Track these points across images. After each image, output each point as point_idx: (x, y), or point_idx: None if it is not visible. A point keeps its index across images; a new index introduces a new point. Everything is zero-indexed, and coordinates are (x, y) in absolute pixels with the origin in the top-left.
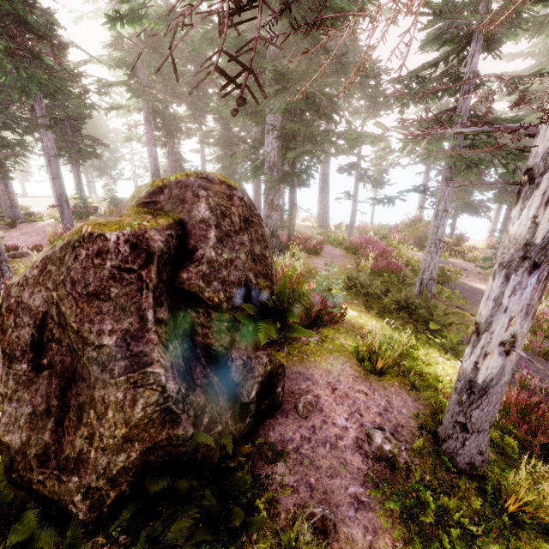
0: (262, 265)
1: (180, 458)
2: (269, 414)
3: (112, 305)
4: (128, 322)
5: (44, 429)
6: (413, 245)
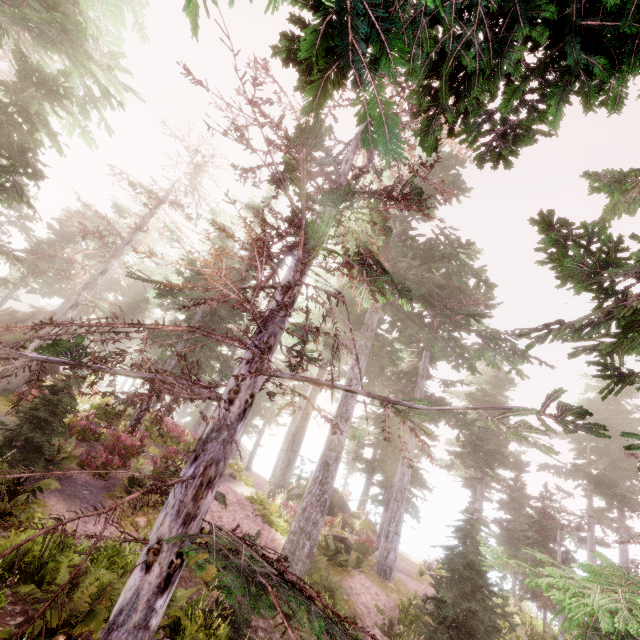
0: None
1: None
2: None
3: None
4: None
5: None
6: None
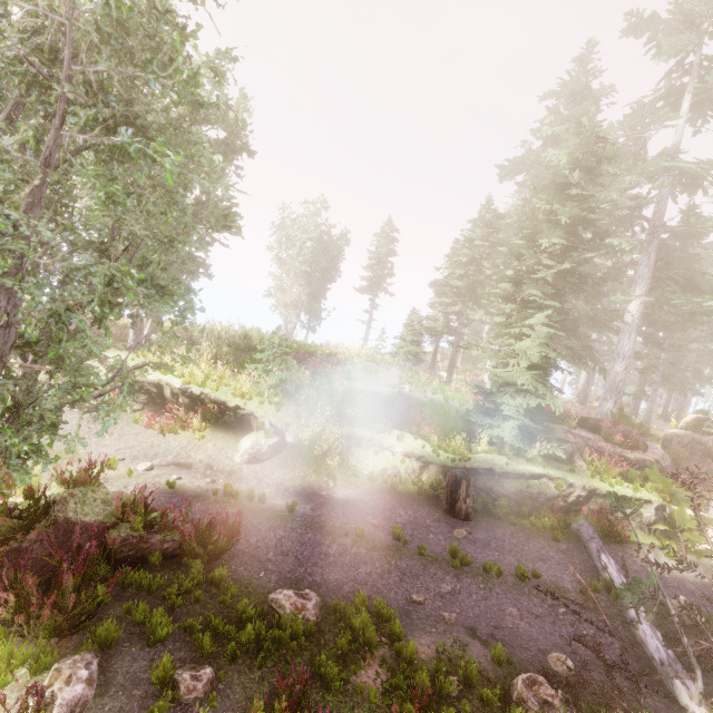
0: None
1: None
2: None
3: None
4: None
5: None
6: None
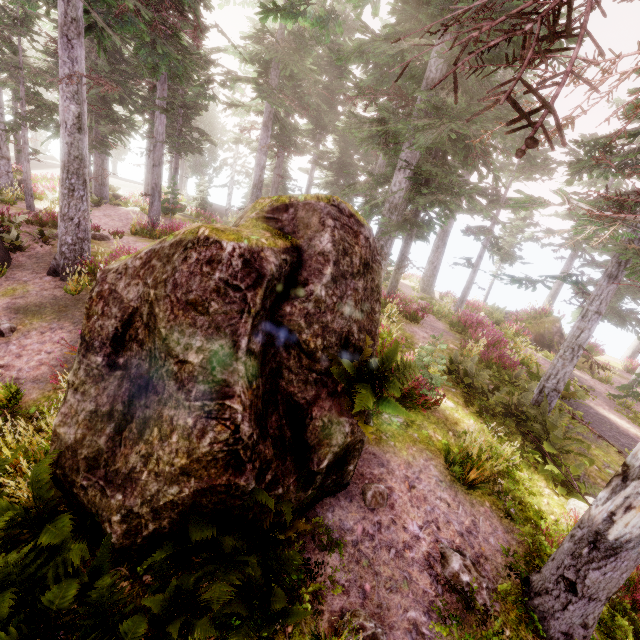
0: (369, 320)
1: (231, 511)
2: (332, 492)
3: (208, 321)
4: (219, 343)
5: (101, 432)
6: (532, 342)
